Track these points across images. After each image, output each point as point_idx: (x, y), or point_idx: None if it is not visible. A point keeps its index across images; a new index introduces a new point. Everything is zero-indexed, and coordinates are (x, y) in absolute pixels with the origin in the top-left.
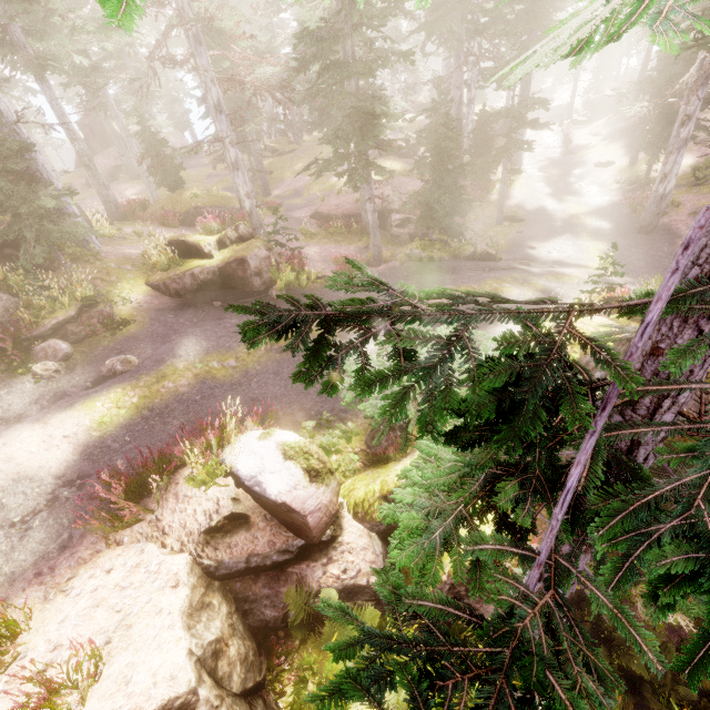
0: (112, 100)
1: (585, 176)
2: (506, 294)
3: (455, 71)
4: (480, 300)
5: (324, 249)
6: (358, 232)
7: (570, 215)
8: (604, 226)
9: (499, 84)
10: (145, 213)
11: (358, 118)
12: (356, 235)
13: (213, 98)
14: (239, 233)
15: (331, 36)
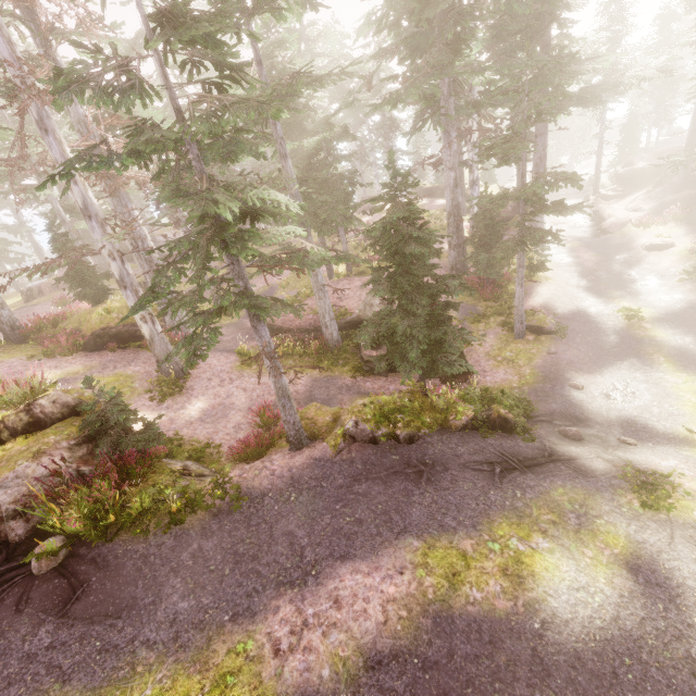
0: (59, 205)
1: (634, 262)
2: (543, 585)
3: (445, 150)
4: (479, 611)
5: (261, 382)
6: (316, 354)
7: (628, 323)
8: (690, 345)
9: (501, 158)
10: (54, 332)
11: (209, 223)
12: (315, 356)
13: (77, 200)
14: (34, 414)
15: (133, 84)
